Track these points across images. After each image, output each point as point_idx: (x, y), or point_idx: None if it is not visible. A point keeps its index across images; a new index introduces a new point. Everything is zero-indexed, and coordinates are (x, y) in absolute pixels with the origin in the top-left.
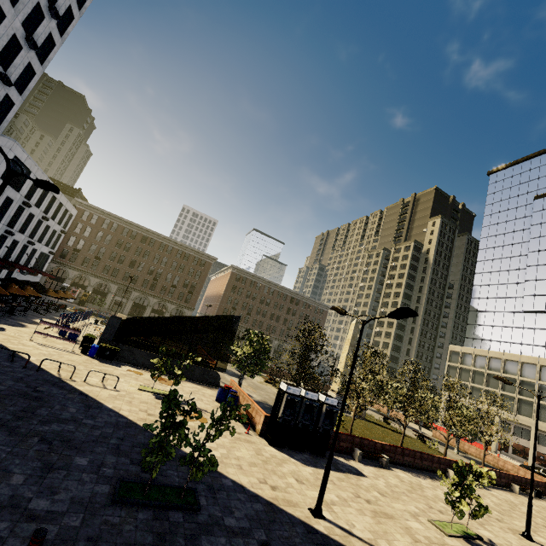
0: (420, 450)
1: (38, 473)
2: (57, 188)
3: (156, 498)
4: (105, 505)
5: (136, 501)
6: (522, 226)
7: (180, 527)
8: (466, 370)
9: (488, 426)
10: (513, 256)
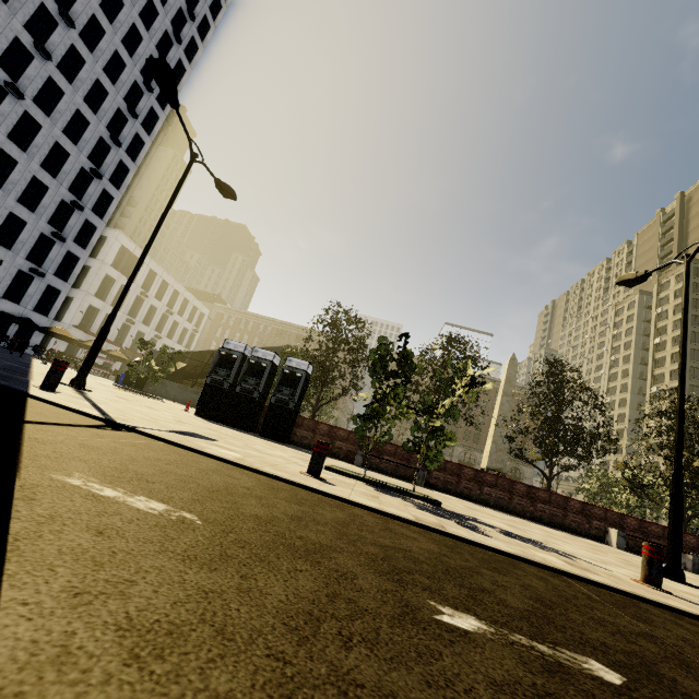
0: None
1: None
2: None
3: None
4: None
5: None
6: None
7: None
8: None
9: None
10: None
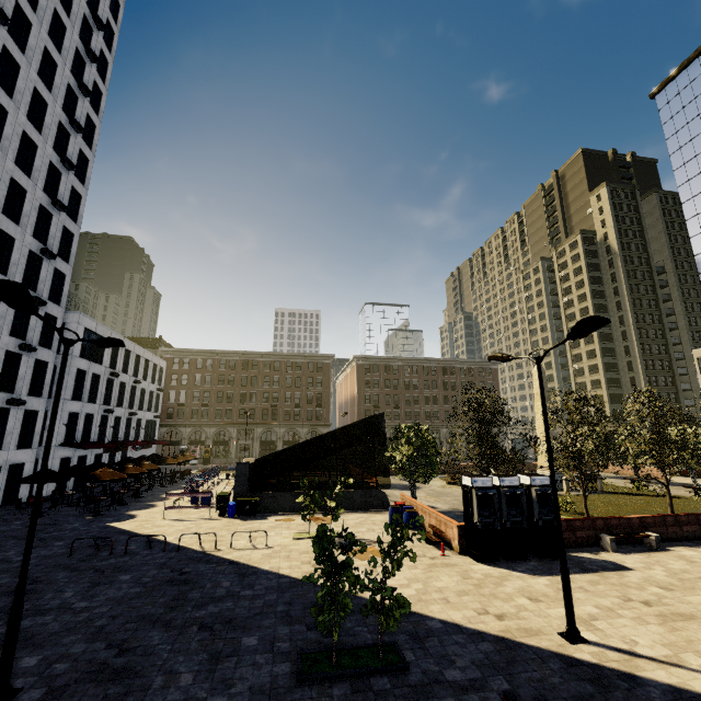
0: None
1: (206, 666)
2: (121, 340)
3: (349, 666)
4: (290, 688)
5: (326, 674)
6: None
7: (389, 696)
8: None
9: None
10: None
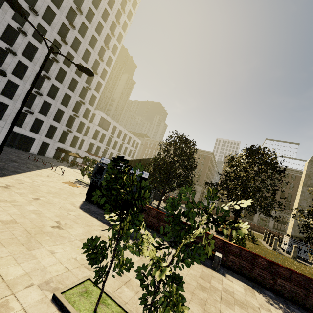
0: None
1: None
2: (3, 74)
3: None
4: None
5: None
6: None
7: None
8: None
9: None
10: None
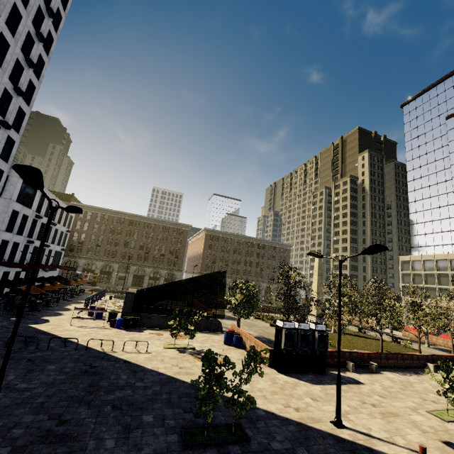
0: (397, 350)
1: (122, 435)
2: (81, 209)
3: (214, 438)
4: (180, 451)
5: (201, 443)
6: (440, 144)
7: None
8: (418, 275)
9: (451, 320)
10: (438, 171)
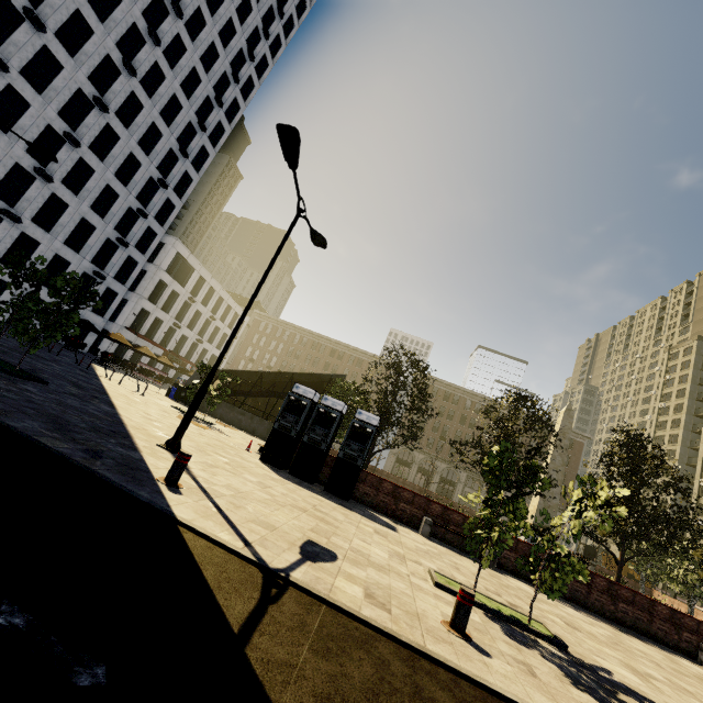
0: None
1: None
2: (53, 155)
3: None
4: None
5: None
6: None
7: None
8: None
9: None
10: None
